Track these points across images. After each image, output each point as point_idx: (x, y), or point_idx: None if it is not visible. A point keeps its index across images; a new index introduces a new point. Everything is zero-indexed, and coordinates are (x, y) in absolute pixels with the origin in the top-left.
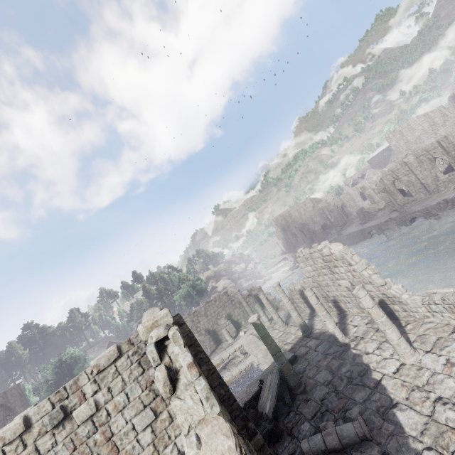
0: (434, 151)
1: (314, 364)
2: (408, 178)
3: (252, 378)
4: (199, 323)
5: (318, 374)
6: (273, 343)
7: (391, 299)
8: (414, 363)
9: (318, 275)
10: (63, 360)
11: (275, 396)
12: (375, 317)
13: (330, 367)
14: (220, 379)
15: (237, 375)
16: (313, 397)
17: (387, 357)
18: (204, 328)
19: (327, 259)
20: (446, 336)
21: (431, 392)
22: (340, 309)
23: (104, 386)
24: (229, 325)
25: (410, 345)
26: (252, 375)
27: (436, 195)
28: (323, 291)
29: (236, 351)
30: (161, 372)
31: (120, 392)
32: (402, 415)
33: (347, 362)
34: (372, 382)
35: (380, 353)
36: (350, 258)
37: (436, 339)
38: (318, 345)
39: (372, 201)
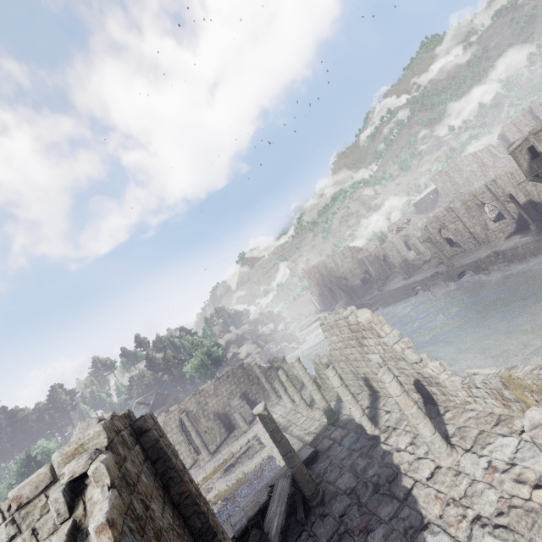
0: (482, 196)
1: (337, 463)
2: (455, 226)
3: (264, 480)
4: (207, 405)
5: (341, 478)
6: (283, 439)
7: (427, 380)
8: (451, 466)
9: (346, 347)
10: (32, 457)
11: (284, 511)
12: (404, 408)
13: (355, 468)
14: (195, 505)
15: (247, 474)
16: (332, 511)
17: (420, 456)
18: (213, 412)
19: (354, 329)
20: (489, 430)
21: (468, 507)
22: (372, 389)
23: (27, 527)
24: (245, 406)
25: (448, 440)
26: (265, 476)
27: (486, 247)
28: (352, 367)
29: (250, 442)
30: (57, 540)
31: (50, 534)
32: (433, 541)
33: (375, 461)
34: (401, 492)
35: (413, 451)
36: (380, 328)
37: (477, 433)
38: (343, 437)
39: (417, 251)
